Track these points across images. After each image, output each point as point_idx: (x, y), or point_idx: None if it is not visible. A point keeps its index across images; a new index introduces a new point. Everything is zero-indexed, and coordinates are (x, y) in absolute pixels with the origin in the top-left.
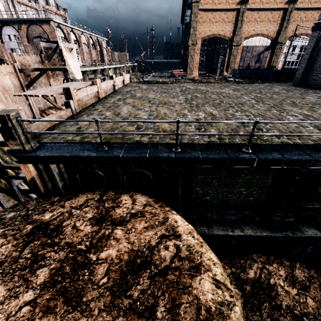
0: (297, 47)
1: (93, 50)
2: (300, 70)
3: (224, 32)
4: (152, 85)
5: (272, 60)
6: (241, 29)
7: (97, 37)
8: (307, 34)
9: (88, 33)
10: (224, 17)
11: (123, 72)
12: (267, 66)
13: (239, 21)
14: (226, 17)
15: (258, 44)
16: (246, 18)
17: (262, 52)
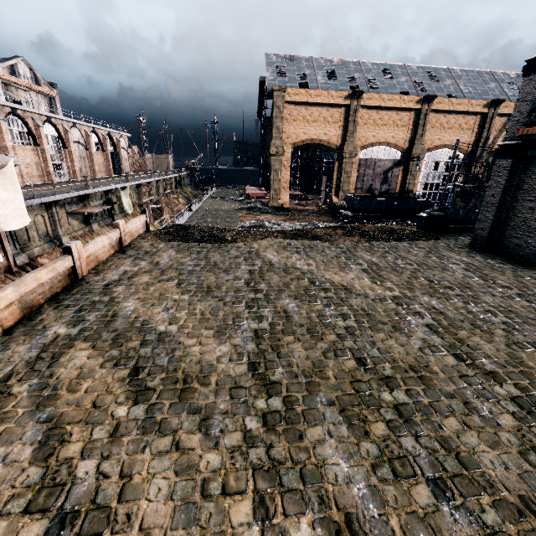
0: (461, 176)
1: (97, 152)
2: (483, 223)
3: (328, 136)
4: (188, 248)
5: (406, 182)
6: (355, 134)
7: (108, 131)
8: (453, 146)
9: (88, 126)
10: (327, 115)
11: (119, 220)
12: (400, 189)
13: (350, 122)
14: (329, 115)
15: (383, 157)
16: (361, 118)
17: (389, 168)
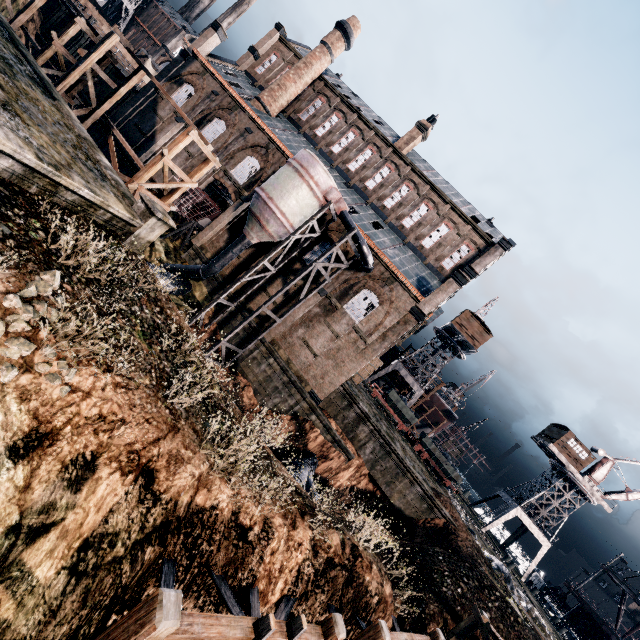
0: None
1: None
2: None
3: None
4: None
5: None
6: None
7: None
8: None
9: None
10: None
11: None
12: None
13: None
14: None
15: None
16: None
17: None
